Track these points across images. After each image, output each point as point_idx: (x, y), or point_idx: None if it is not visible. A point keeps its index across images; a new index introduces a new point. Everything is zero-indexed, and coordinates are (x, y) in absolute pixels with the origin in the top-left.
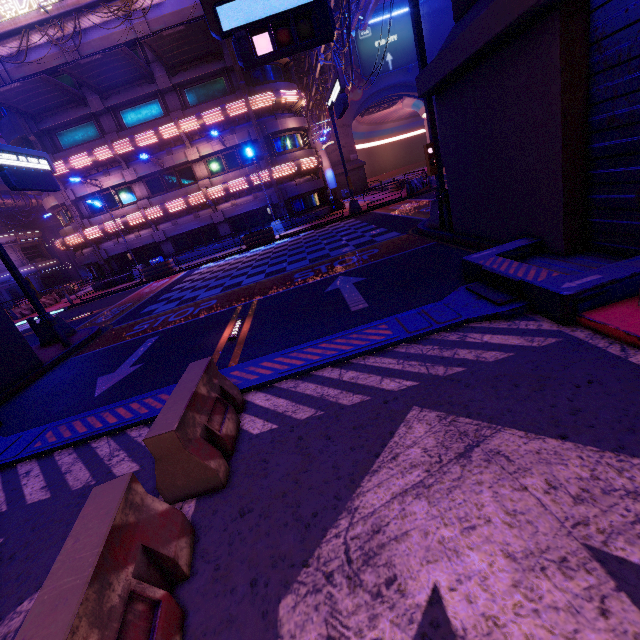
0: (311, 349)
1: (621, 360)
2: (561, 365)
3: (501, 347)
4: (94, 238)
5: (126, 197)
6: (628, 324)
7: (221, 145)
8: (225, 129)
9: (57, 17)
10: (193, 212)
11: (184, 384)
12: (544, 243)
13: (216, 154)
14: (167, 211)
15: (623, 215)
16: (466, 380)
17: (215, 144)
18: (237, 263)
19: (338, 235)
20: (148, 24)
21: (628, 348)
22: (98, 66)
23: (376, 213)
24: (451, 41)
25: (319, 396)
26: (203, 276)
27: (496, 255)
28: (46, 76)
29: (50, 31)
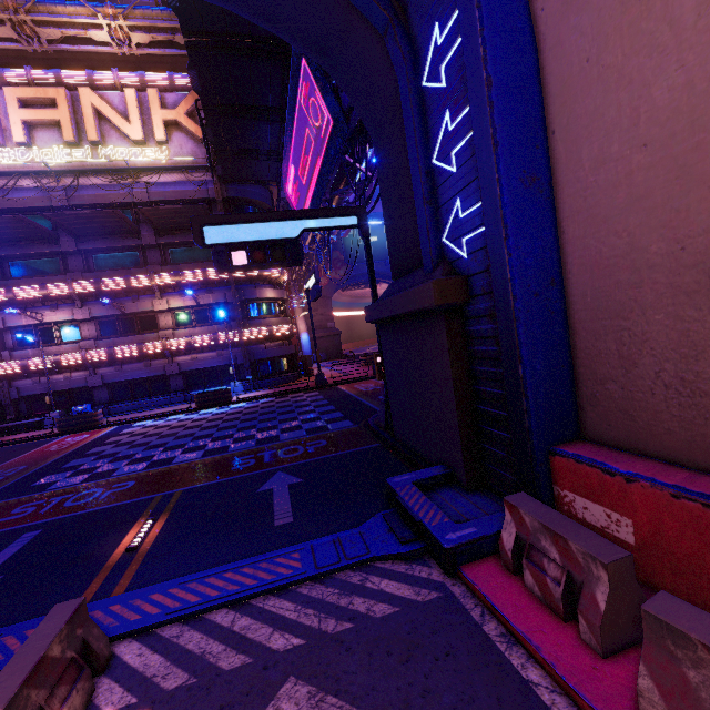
0: (214, 579)
1: (477, 627)
2: (432, 629)
3: (392, 598)
4: (9, 373)
5: (69, 334)
6: (489, 585)
7: (194, 301)
8: (202, 288)
9: (57, 172)
10: (145, 360)
11: (35, 641)
12: (454, 474)
13: (187, 308)
14: (114, 356)
15: (501, 467)
16: (349, 641)
17: (188, 299)
18: (179, 427)
19: (296, 411)
20: (149, 194)
21: (486, 613)
22: (84, 218)
23: (340, 390)
24: (388, 294)
25: (200, 653)
26: (133, 439)
27: (413, 482)
28: (22, 216)
29: (45, 180)
